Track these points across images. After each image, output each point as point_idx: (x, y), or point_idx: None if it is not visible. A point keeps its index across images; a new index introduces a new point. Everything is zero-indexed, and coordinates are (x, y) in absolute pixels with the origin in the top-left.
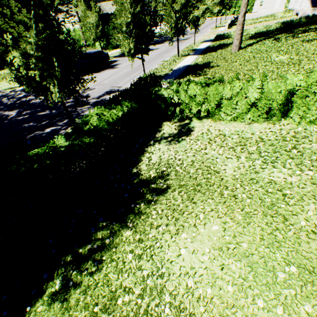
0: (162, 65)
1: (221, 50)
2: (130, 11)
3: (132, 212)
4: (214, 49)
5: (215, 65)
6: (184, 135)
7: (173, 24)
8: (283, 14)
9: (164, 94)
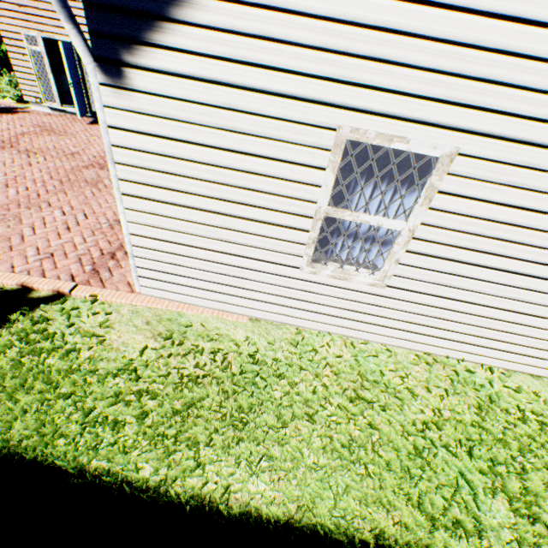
0: None
1: None
2: None
3: None
4: None
5: None
6: None
7: None
8: None
9: None
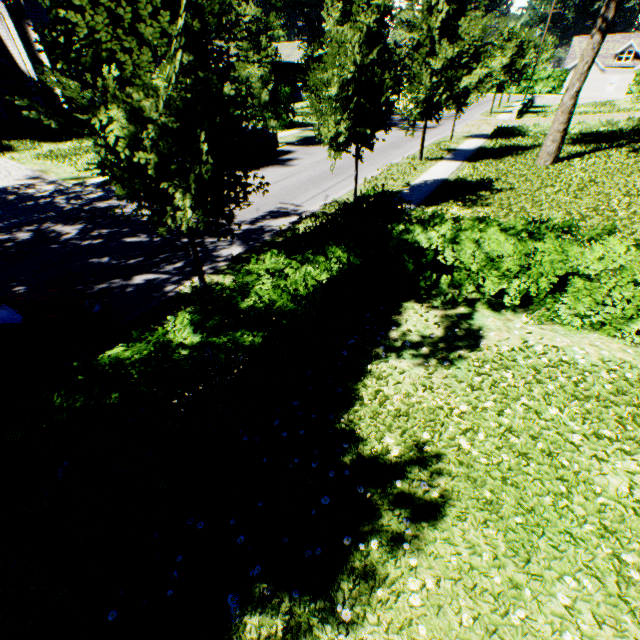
0: (387, 171)
1: (510, 158)
2: (355, 58)
3: (346, 563)
4: (496, 154)
5: (505, 186)
6: (463, 345)
7: (421, 96)
8: (631, 103)
9: (421, 241)
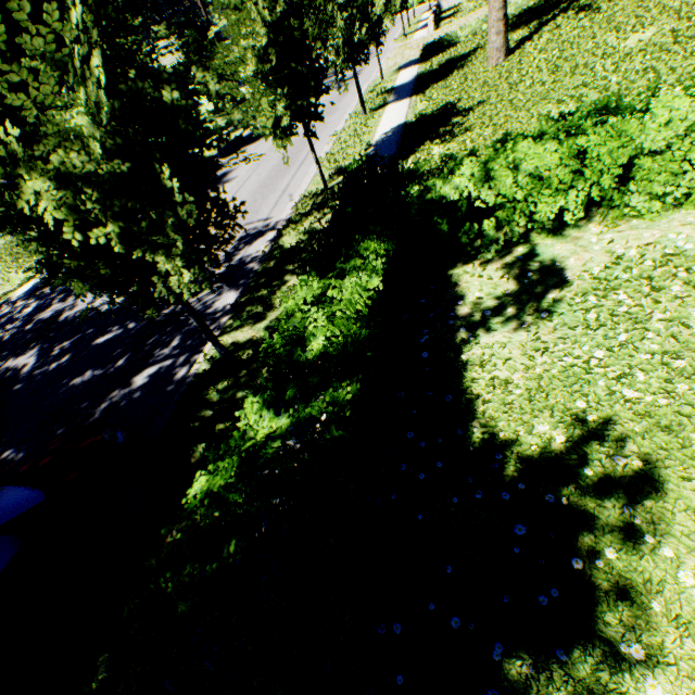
0: (338, 141)
1: (457, 73)
2: (262, 17)
3: (593, 590)
4: (440, 75)
5: (473, 103)
6: (548, 287)
7: (339, 40)
8: None
9: (447, 194)
